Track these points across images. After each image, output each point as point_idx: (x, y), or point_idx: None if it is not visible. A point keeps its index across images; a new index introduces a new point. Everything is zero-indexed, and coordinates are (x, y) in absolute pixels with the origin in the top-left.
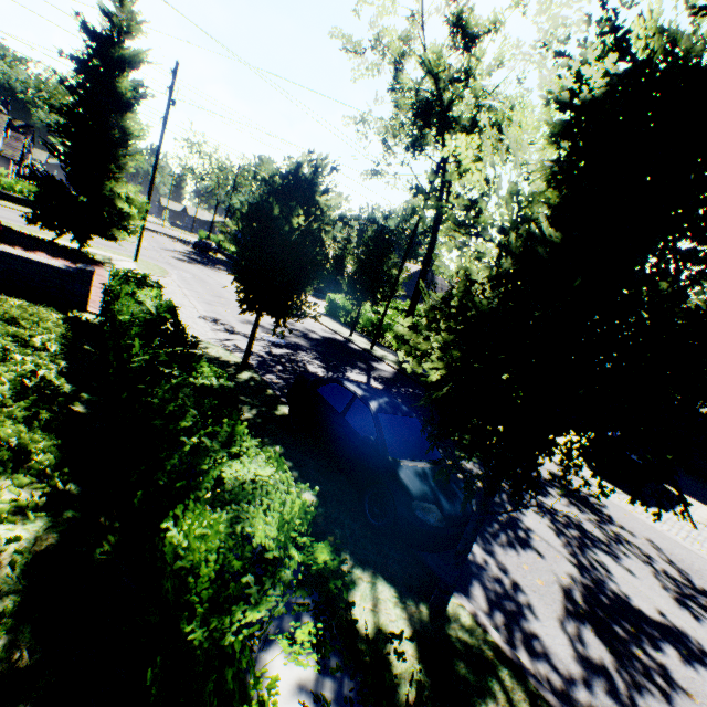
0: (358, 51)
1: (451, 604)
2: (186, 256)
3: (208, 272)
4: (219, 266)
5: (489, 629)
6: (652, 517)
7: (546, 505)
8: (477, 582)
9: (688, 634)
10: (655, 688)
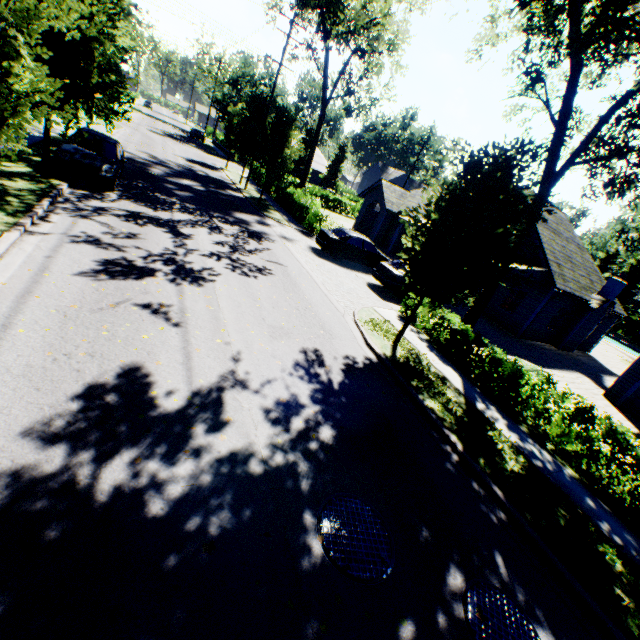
0: None
1: (56, 181)
2: (166, 134)
3: (169, 141)
4: (192, 144)
5: (63, 187)
6: (306, 256)
7: (213, 222)
8: (90, 193)
9: (193, 238)
10: (125, 220)
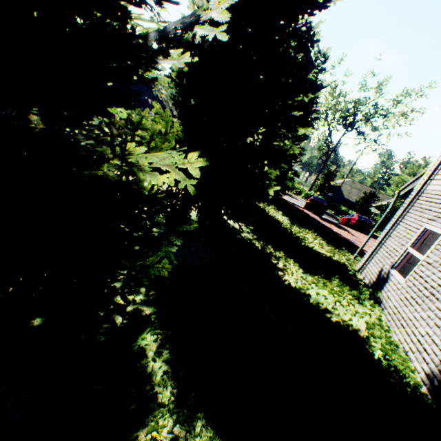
0: (330, 86)
1: None
2: None
3: None
4: None
5: None
6: None
7: None
8: None
9: None
10: None
